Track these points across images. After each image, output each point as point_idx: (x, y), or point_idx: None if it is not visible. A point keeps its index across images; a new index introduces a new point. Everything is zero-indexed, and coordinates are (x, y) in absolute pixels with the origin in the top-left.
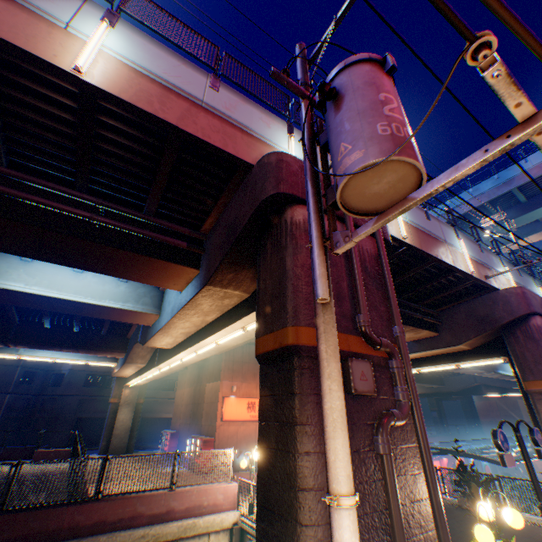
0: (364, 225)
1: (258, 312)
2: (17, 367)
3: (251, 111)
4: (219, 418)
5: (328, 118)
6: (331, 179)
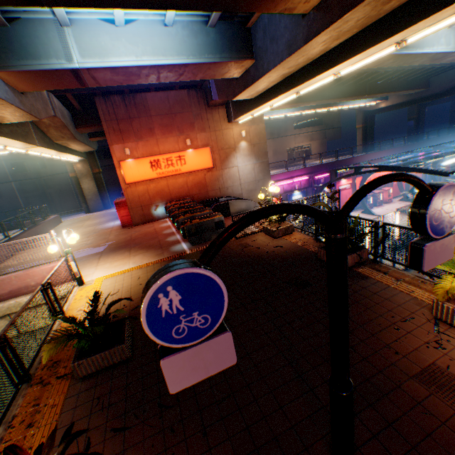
0: None
1: None
2: (1, 162)
3: None
4: (123, 183)
5: None
6: None
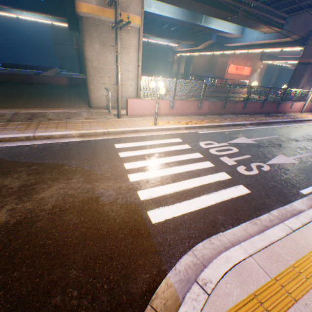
0: None
1: (303, 53)
2: None
3: None
4: (225, 73)
5: None
6: None
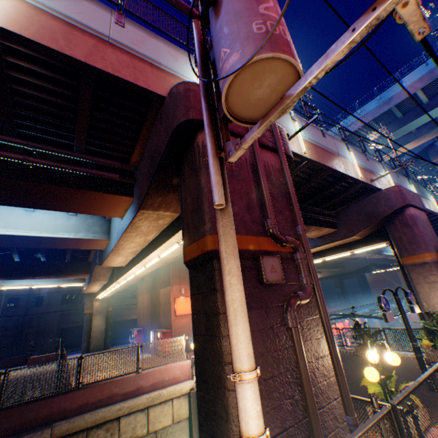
0: (250, 131)
1: (183, 227)
2: (1, 296)
3: (158, 46)
4: (173, 314)
5: (211, 28)
6: None
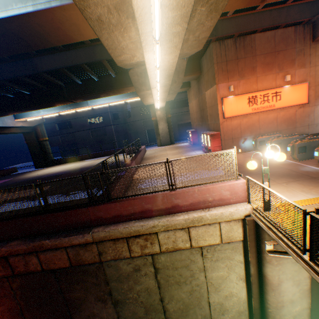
0: None
1: None
2: (108, 113)
3: None
4: (220, 118)
5: None
6: None
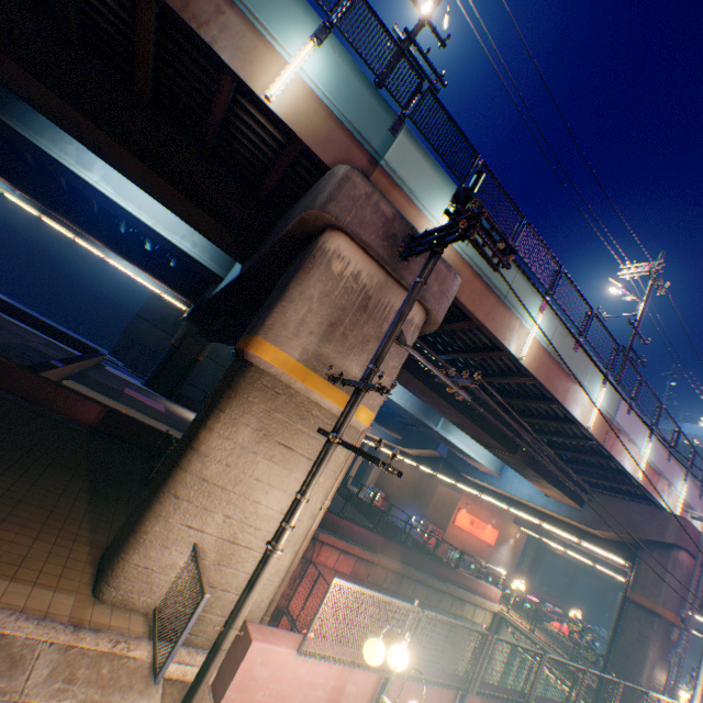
0: None
1: (635, 579)
2: None
3: (674, 468)
4: (451, 520)
5: None
6: (697, 531)
